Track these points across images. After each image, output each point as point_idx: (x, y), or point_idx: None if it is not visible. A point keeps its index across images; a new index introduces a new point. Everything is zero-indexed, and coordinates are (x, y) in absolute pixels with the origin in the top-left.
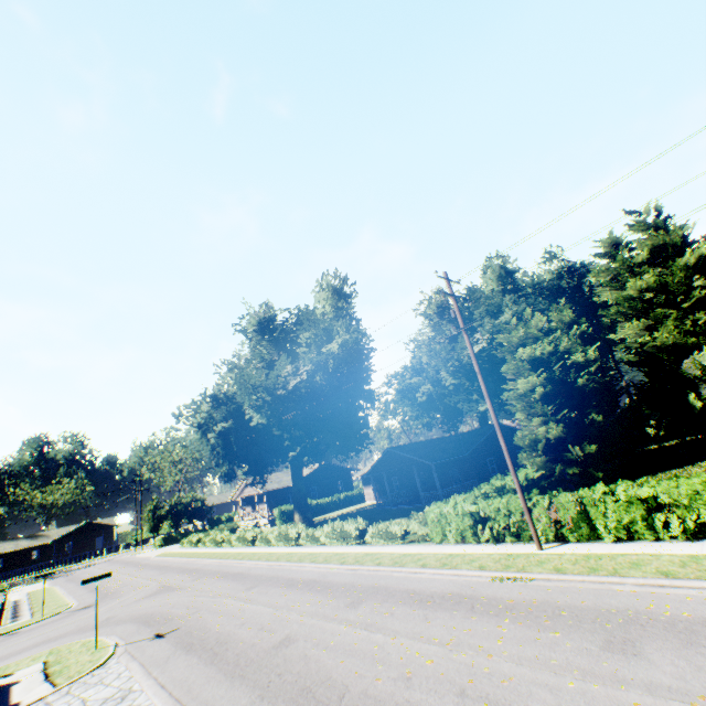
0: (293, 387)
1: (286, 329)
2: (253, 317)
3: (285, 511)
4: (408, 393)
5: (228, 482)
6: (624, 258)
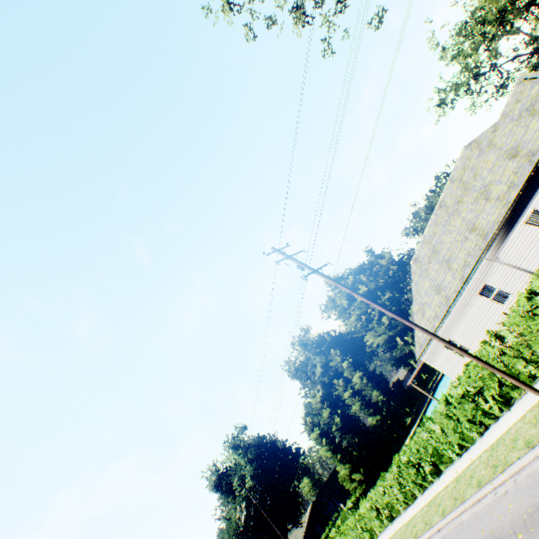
0: (245, 520)
1: (227, 480)
2: (210, 484)
3: None
4: None
5: None
6: (339, 309)
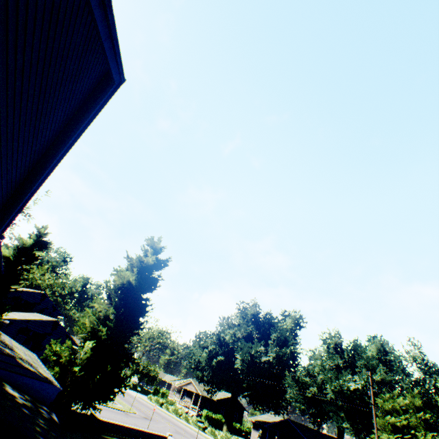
0: (263, 360)
1: (264, 324)
2: (251, 309)
3: (208, 415)
4: (301, 384)
5: (199, 382)
6: None
